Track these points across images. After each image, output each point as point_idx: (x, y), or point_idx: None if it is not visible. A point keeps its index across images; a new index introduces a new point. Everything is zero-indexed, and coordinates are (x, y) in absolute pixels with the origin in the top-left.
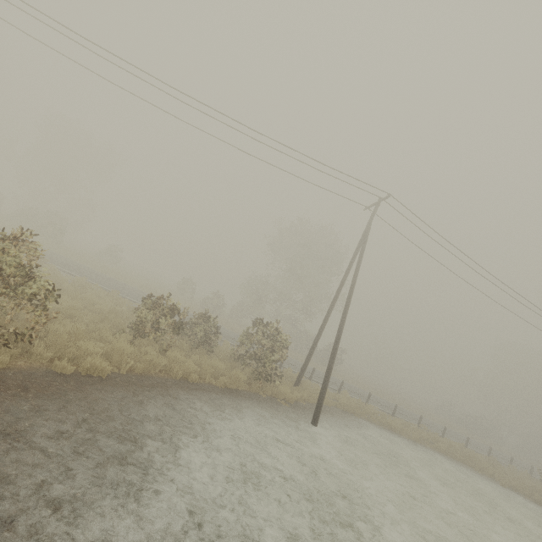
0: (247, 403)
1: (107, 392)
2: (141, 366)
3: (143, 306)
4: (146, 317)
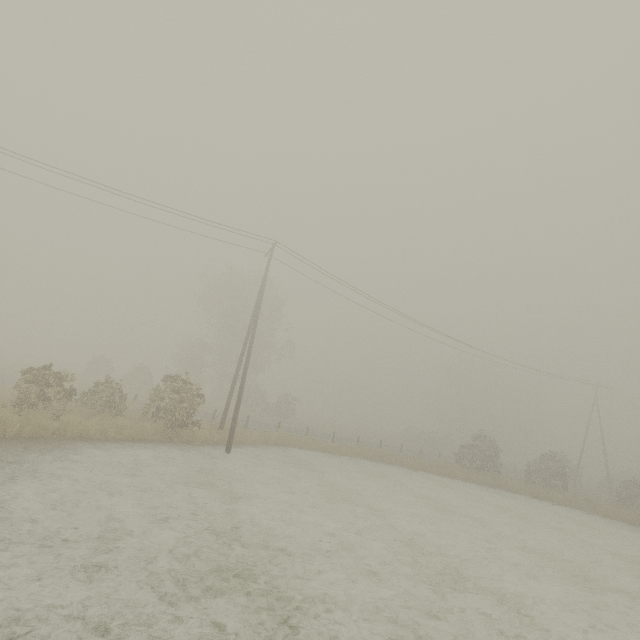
0: (155, 446)
1: None
2: (29, 430)
3: (25, 379)
4: (30, 388)
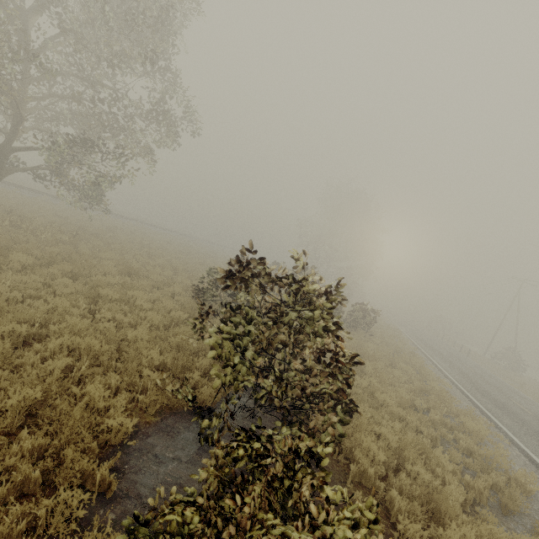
0: None
1: None
2: None
3: None
4: None
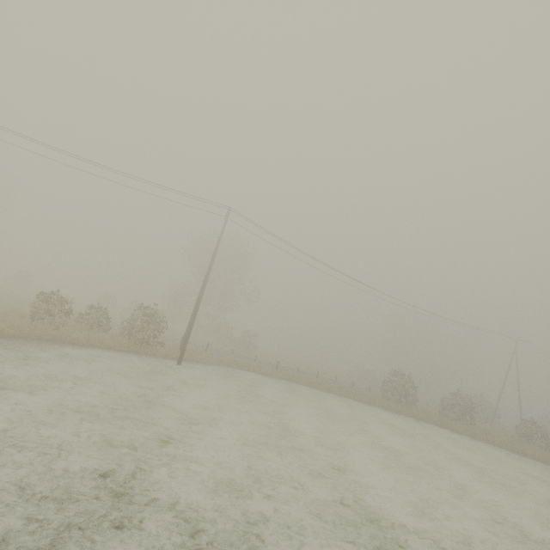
0: (124, 354)
1: (10, 341)
2: (36, 333)
3: (37, 300)
4: (40, 306)
